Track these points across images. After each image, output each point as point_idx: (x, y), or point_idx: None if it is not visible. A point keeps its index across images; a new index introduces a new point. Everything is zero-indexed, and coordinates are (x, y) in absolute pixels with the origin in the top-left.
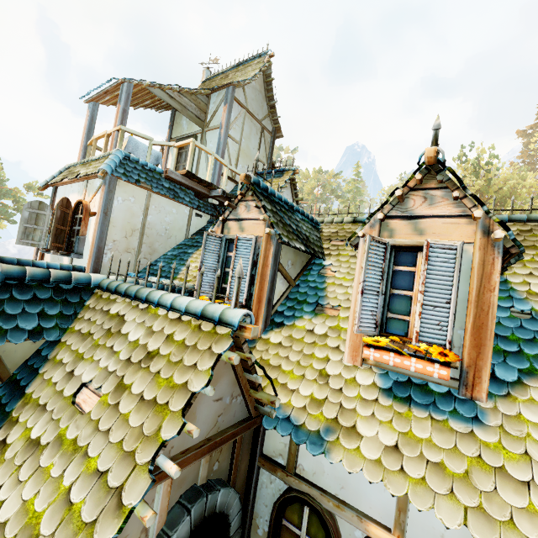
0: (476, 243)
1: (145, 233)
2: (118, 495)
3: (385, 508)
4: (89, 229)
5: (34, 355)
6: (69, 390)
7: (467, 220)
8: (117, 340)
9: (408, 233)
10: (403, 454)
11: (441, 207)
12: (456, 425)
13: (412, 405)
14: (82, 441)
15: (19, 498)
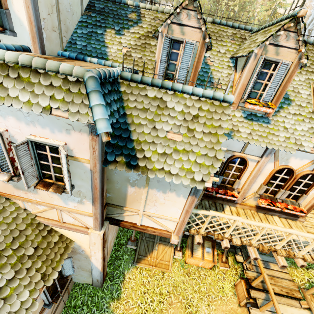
0: (294, 63)
1: (59, 9)
2: (215, 157)
3: (239, 148)
4: (10, 0)
5: (113, 122)
6: (162, 135)
7: (296, 51)
8: (169, 111)
9: (273, 53)
10: (252, 134)
11: (290, 43)
12: (264, 125)
13: (253, 121)
14: (188, 149)
15: (176, 167)
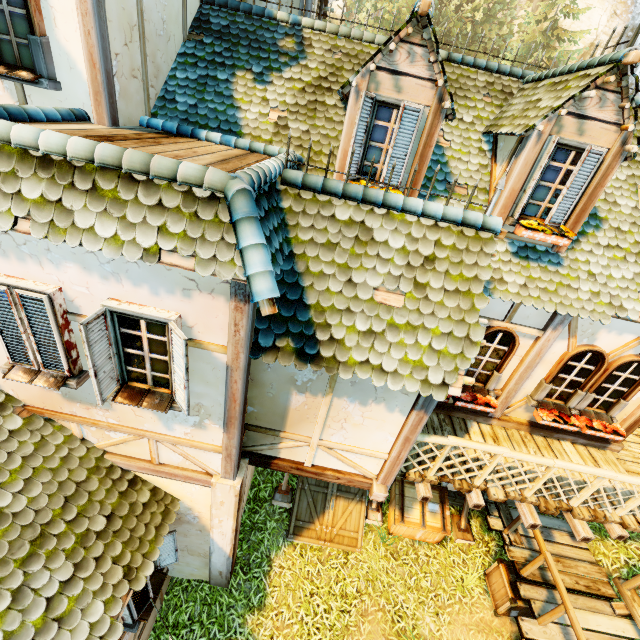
0: (613, 151)
1: (144, 32)
2: (468, 339)
3: (502, 313)
4: (51, 18)
5: None
6: (364, 295)
7: (616, 129)
8: (378, 248)
9: (573, 132)
10: (529, 287)
11: (607, 112)
12: (551, 268)
13: (529, 260)
14: (416, 323)
15: (393, 359)
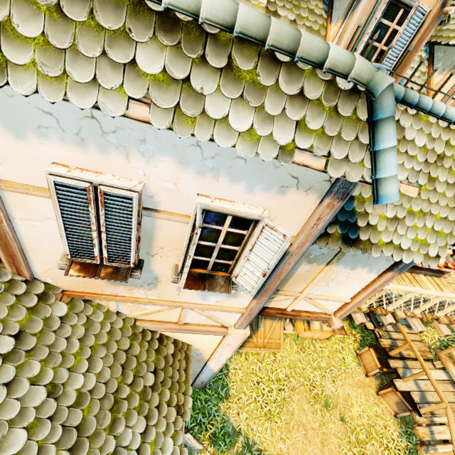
0: None
1: None
2: None
3: None
4: None
5: None
6: None
7: None
8: (407, 146)
9: None
10: None
11: None
12: None
13: None
14: (426, 210)
15: (408, 239)
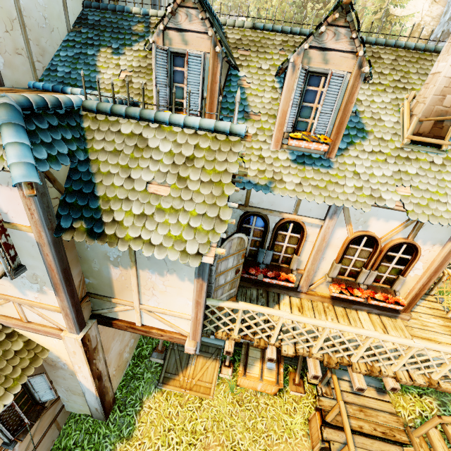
0: (353, 73)
1: (25, 24)
2: (218, 218)
3: (290, 207)
4: None
5: (71, 172)
6: (139, 187)
7: (353, 56)
8: (151, 152)
9: (319, 62)
10: (303, 185)
11: (342, 43)
12: (322, 170)
13: (305, 165)
14: (178, 207)
15: (159, 235)
